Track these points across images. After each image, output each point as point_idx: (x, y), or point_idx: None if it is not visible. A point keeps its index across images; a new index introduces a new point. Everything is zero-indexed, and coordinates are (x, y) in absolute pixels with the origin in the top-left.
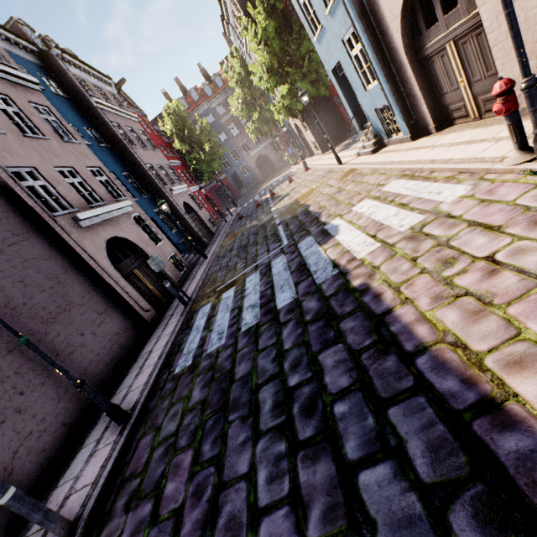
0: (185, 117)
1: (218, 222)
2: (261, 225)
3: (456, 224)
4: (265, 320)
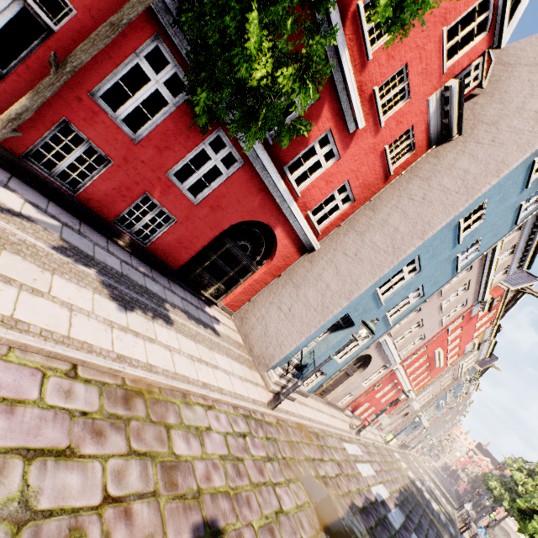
0: None
1: None
2: None
3: (371, 463)
4: None
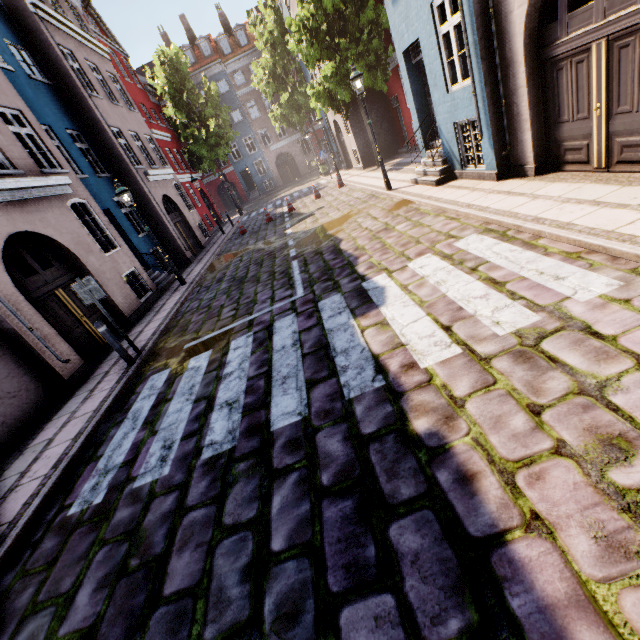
0: (187, 73)
1: (213, 231)
2: (269, 251)
3: (611, 354)
4: (246, 448)
